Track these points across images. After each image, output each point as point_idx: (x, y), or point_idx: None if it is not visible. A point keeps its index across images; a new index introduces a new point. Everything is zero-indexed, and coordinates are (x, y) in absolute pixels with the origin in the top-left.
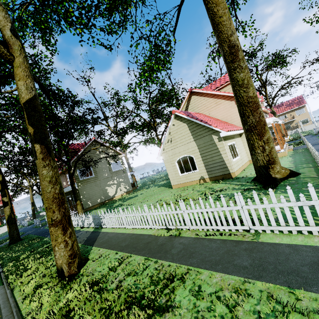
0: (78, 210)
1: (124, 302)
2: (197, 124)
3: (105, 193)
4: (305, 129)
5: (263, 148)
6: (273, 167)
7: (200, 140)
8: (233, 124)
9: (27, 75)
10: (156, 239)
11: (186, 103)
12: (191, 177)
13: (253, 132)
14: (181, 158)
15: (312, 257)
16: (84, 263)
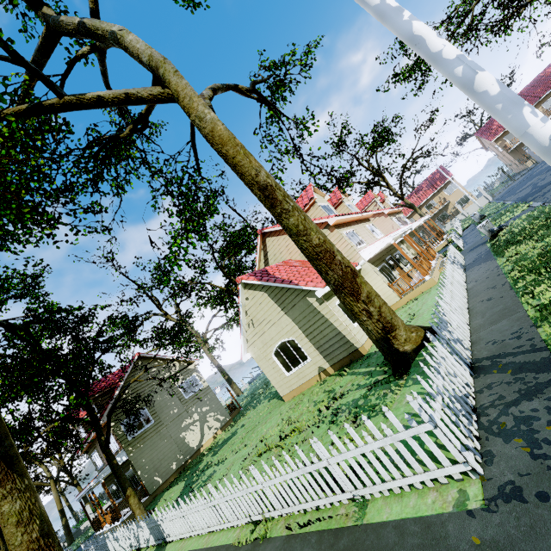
0: (131, 507)
1: None
2: (280, 288)
3: (182, 445)
4: (468, 213)
5: (368, 311)
6: (395, 335)
7: (293, 310)
8: None
9: None
10: None
11: (262, 252)
12: (305, 374)
13: (343, 293)
14: (277, 347)
15: (417, 548)
16: None
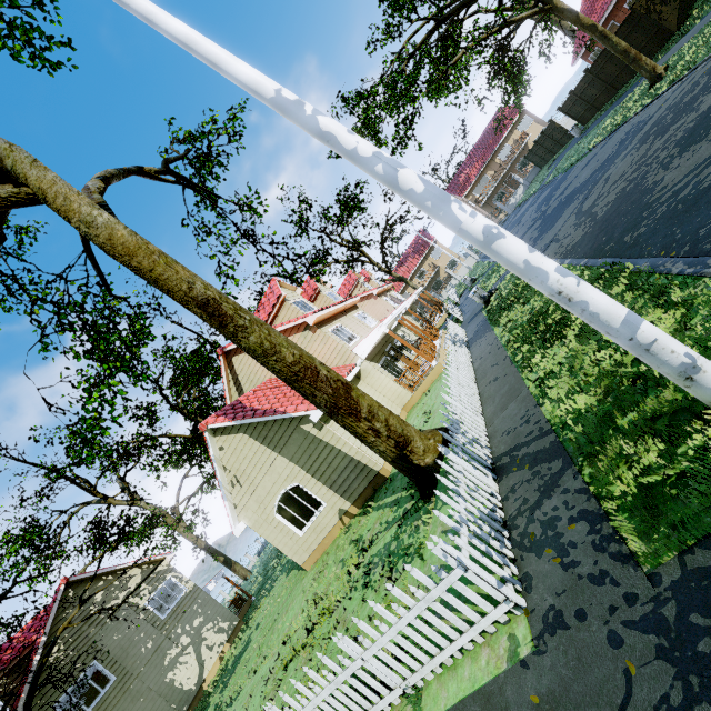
0: None
1: None
2: (263, 423)
3: (172, 694)
4: (461, 276)
5: (374, 430)
6: (412, 448)
7: (288, 447)
8: (334, 366)
9: None
10: None
11: (230, 377)
12: (324, 525)
13: (340, 415)
14: (279, 501)
15: None
16: None
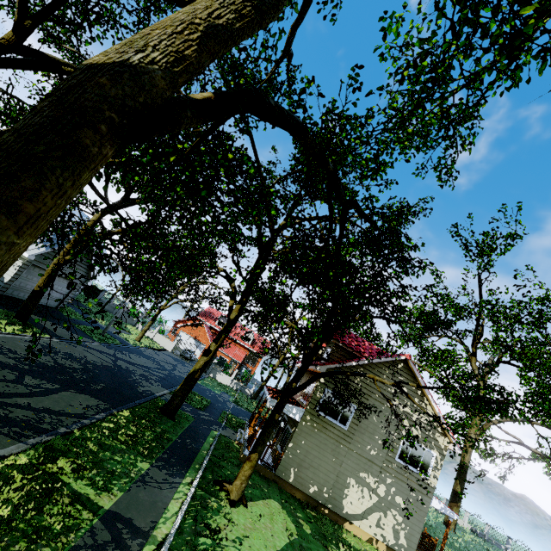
0: (240, 470)
1: None
2: None
3: (338, 487)
4: None
5: None
6: None
7: None
8: None
9: (184, 20)
10: None
11: None
12: None
13: None
14: None
15: None
16: None
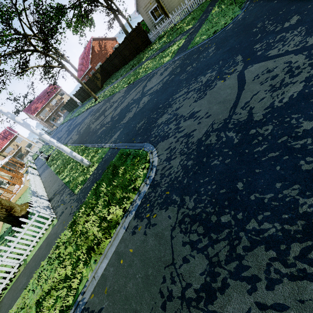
0: None
1: None
2: None
3: None
4: (35, 151)
5: None
6: (15, 210)
7: None
8: None
9: None
10: None
11: None
12: None
13: None
14: None
15: (45, 244)
16: None
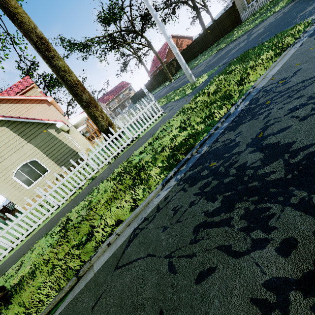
0: None
1: (112, 191)
2: (23, 124)
3: None
4: None
5: (102, 115)
6: (113, 127)
7: (36, 139)
8: None
9: None
10: (78, 195)
11: None
12: (45, 182)
13: (90, 106)
14: (18, 169)
15: (160, 122)
16: (3, 287)
